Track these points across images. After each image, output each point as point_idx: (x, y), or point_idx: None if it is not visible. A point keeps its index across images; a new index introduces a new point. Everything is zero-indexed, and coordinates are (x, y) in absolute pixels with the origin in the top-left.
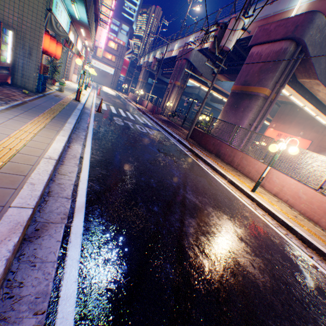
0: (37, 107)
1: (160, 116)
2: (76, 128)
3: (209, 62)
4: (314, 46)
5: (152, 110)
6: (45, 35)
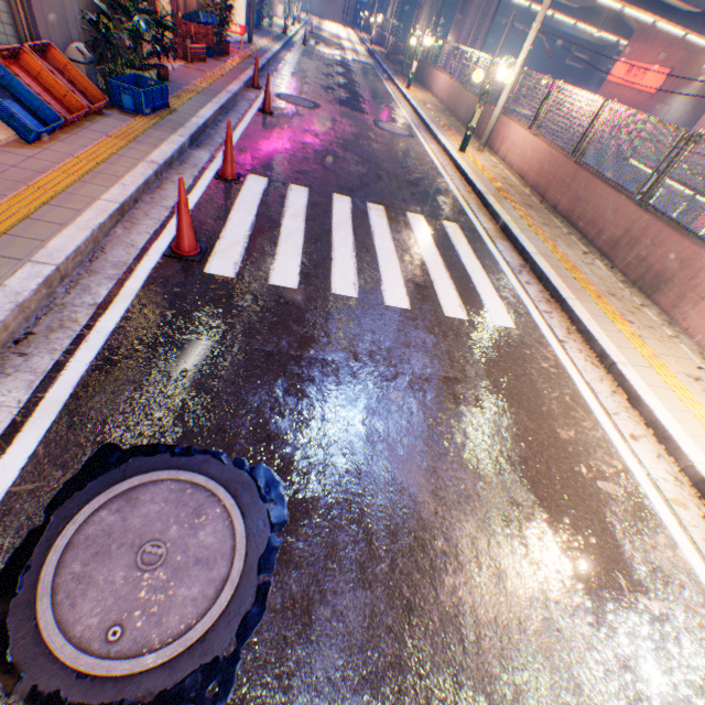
0: (262, 37)
1: (398, 59)
2: (285, 50)
3: None
4: None
5: (391, 52)
6: None
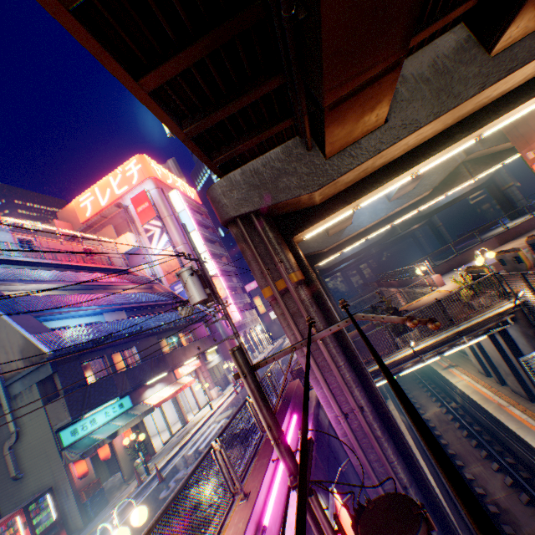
0: None
1: None
2: None
3: None
4: (245, 201)
5: None
6: (77, 462)
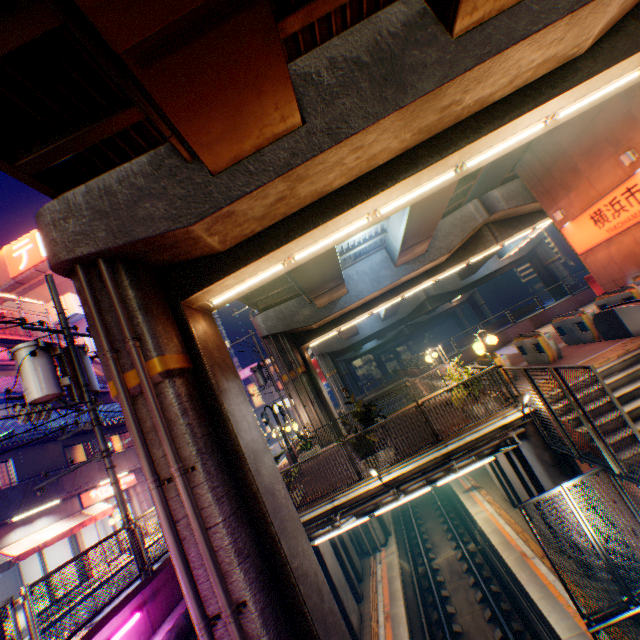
0: None
1: None
2: None
3: (294, 301)
4: (87, 236)
5: None
6: None
